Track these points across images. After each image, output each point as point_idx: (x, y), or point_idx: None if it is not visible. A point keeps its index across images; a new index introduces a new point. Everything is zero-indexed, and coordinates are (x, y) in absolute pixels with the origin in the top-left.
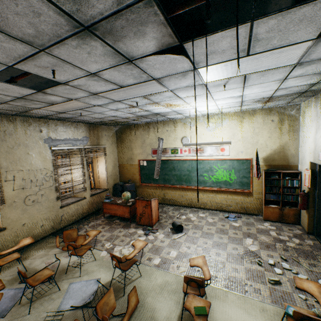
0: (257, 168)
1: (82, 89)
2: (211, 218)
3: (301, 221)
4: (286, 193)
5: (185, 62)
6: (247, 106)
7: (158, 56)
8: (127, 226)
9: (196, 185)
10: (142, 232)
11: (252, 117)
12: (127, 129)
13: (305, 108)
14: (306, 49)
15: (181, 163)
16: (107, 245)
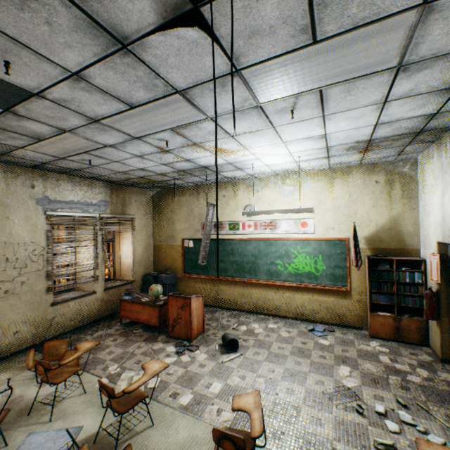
0: (355, 252)
1: (71, 109)
2: (286, 331)
3: (430, 341)
4: (403, 293)
5: (216, 53)
6: (337, 157)
7: (166, 36)
8: (152, 339)
9: (266, 278)
10: (173, 350)
11: (346, 177)
12: (168, 193)
13: (424, 161)
14: (410, 32)
15: (243, 244)
16: (112, 368)
